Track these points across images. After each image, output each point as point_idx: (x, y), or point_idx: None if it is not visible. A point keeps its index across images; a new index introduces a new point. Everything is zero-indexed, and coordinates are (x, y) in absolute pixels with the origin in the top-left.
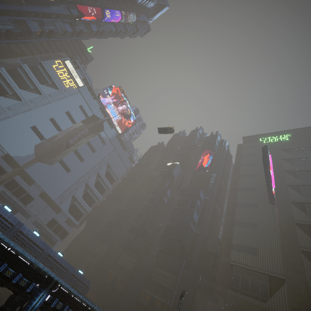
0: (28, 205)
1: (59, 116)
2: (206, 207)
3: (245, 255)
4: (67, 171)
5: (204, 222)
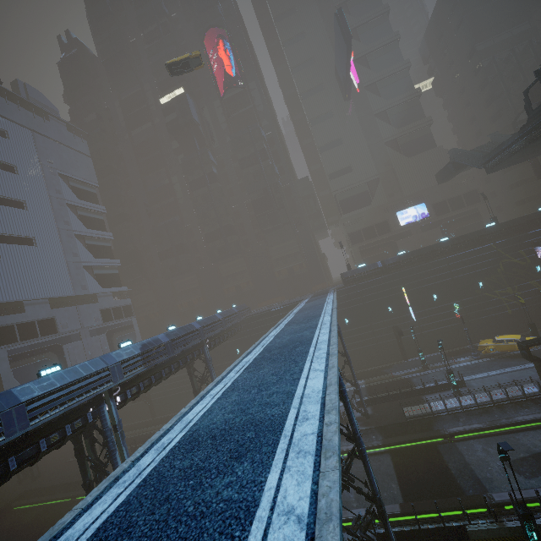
0: (60, 330)
1: None
2: (277, 148)
3: (344, 178)
4: (29, 244)
5: (287, 170)
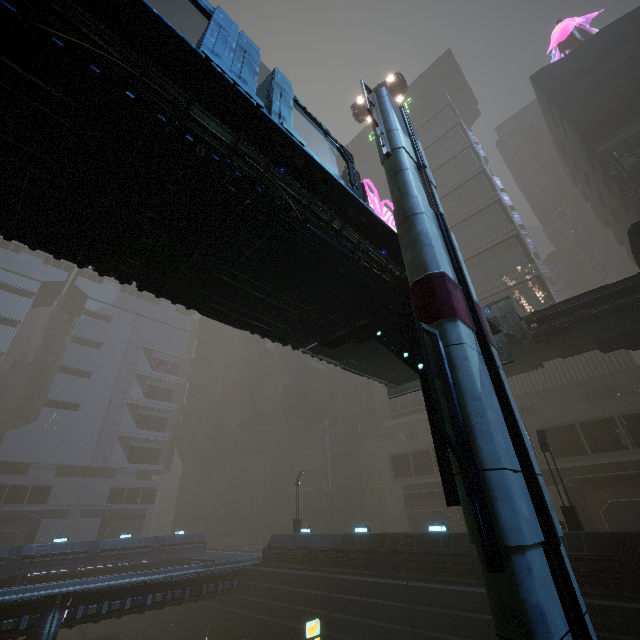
0: (51, 501)
1: None
2: None
3: None
4: (74, 409)
5: None
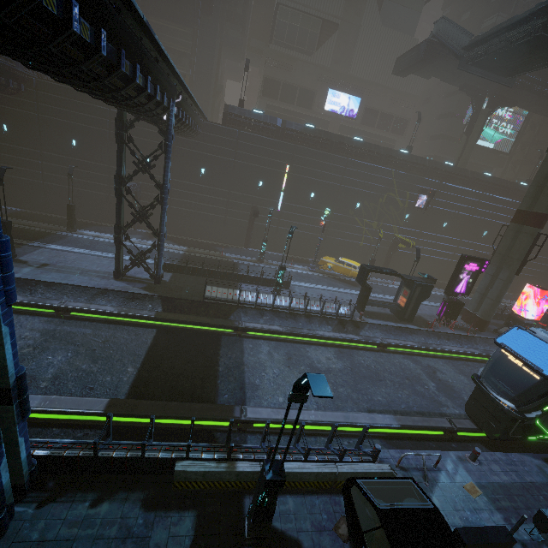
0: None
1: None
2: None
3: None
4: None
5: None
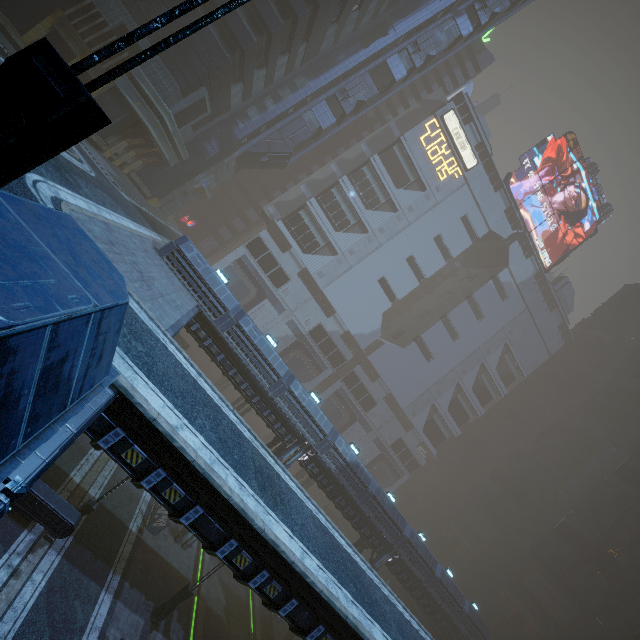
0: (369, 413)
1: (421, 250)
2: None
3: None
4: (426, 358)
5: None
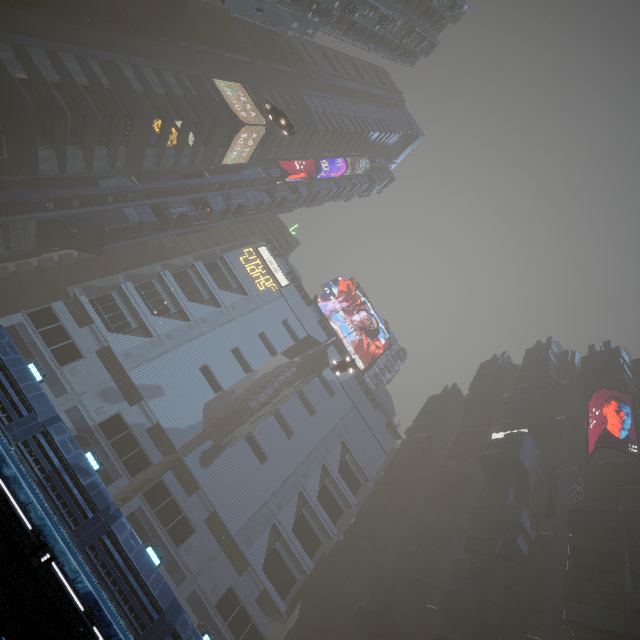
0: (182, 548)
1: (247, 344)
2: None
3: None
4: (260, 460)
5: None
